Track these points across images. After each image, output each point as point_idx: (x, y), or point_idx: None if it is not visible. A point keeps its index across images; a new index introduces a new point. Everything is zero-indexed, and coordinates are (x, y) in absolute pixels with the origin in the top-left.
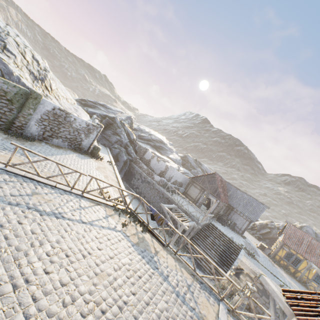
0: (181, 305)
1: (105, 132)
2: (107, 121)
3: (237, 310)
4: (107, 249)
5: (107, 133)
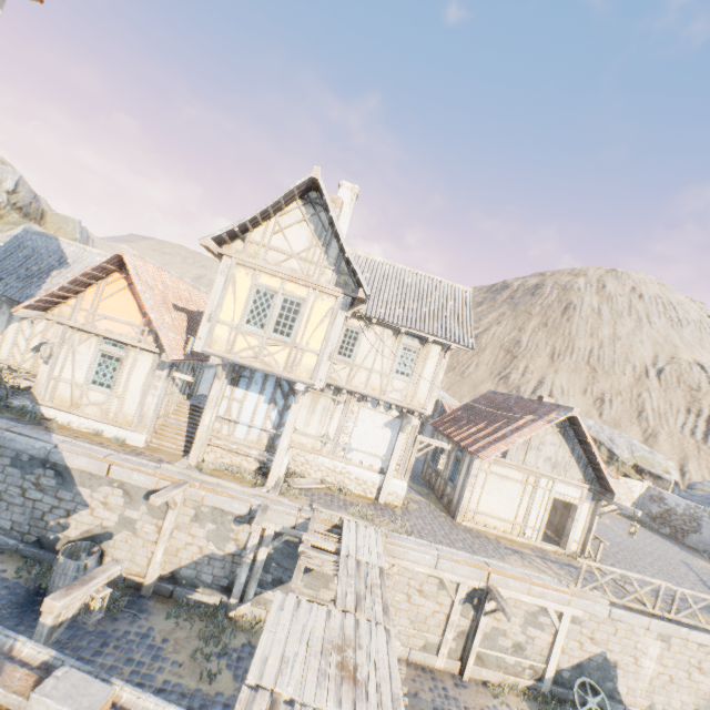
0: (642, 584)
1: None
2: None
3: (651, 609)
4: (685, 586)
5: None
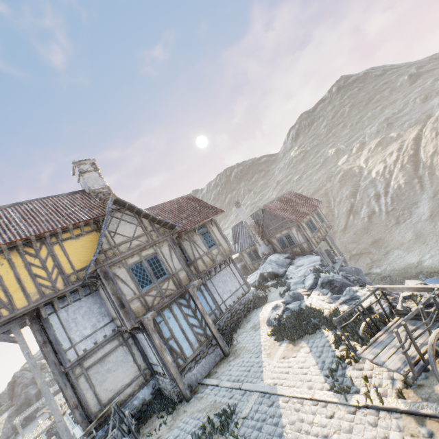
0: None
1: (15, 391)
2: (10, 384)
3: None
4: None
5: (16, 391)
